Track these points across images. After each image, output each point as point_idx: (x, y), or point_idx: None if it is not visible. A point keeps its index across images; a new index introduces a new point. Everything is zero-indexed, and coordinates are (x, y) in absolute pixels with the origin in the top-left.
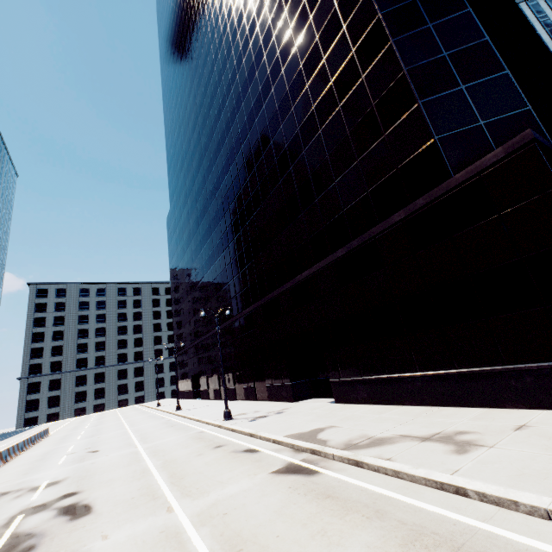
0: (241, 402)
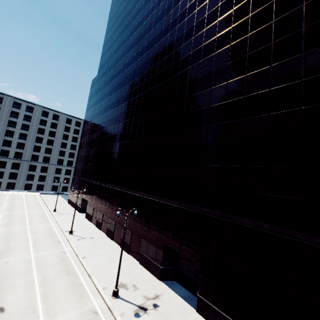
0: (116, 247)
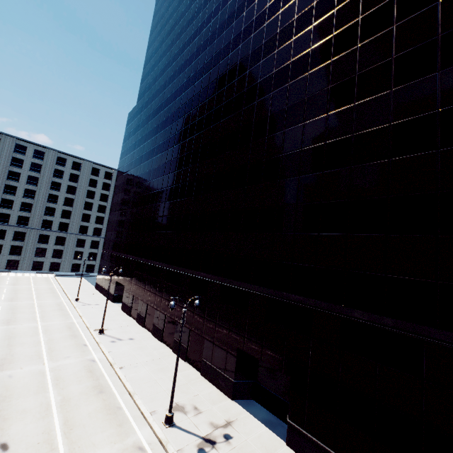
0: (168, 352)
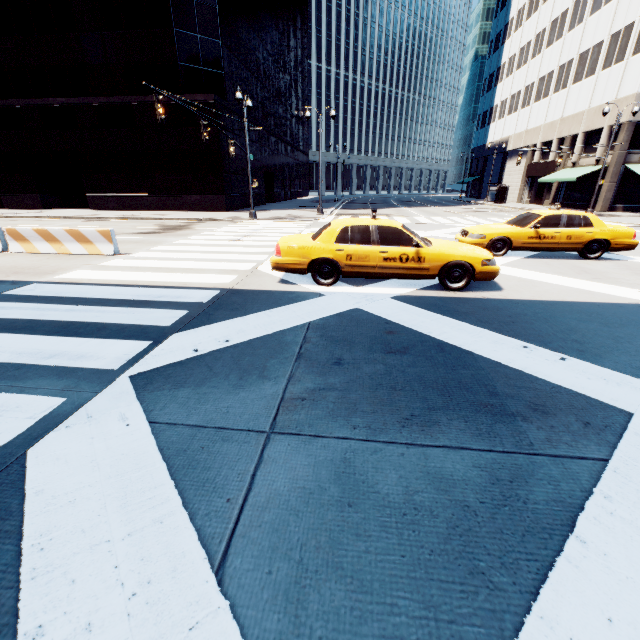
0: None
